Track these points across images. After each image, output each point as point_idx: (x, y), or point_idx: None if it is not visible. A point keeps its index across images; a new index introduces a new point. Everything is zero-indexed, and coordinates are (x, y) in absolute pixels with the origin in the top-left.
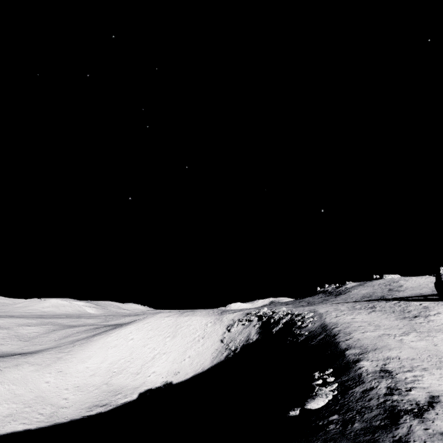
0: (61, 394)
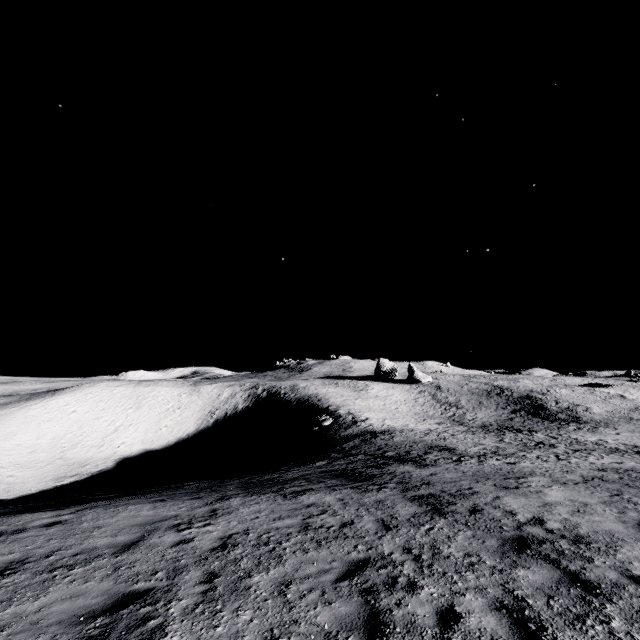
0: (0, 473)
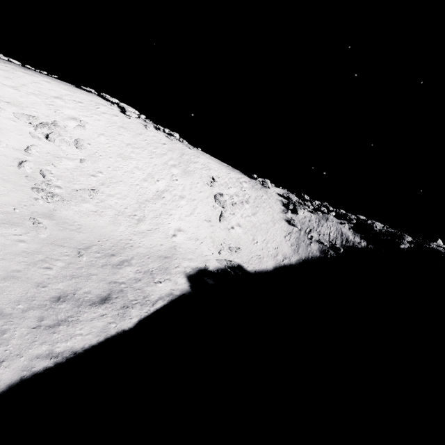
0: None
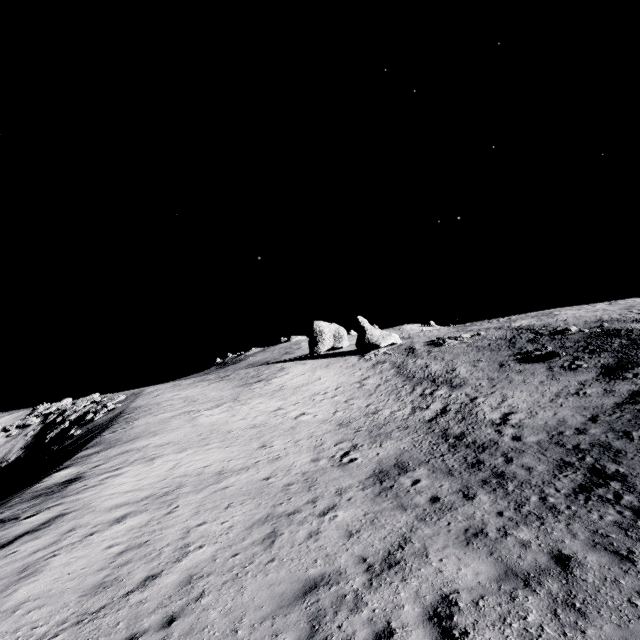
0: None
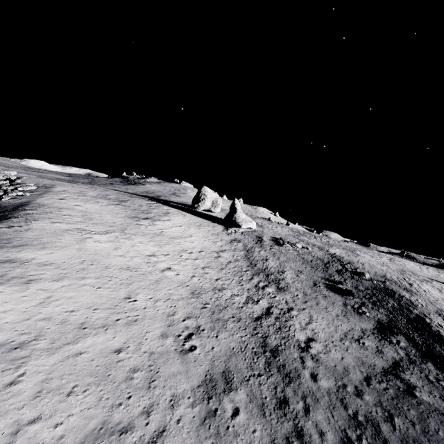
0: None
